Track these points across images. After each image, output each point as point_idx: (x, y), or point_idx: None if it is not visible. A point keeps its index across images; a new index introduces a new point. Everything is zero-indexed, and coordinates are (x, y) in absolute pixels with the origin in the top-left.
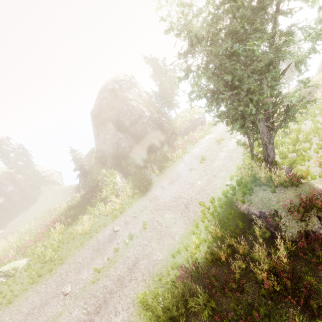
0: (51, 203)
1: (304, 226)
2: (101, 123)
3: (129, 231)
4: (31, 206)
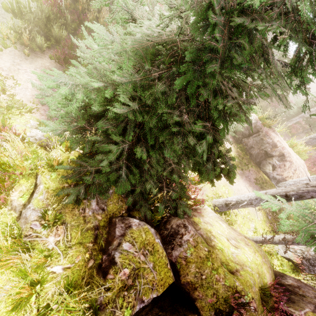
0: None
1: None
2: None
3: None
4: None
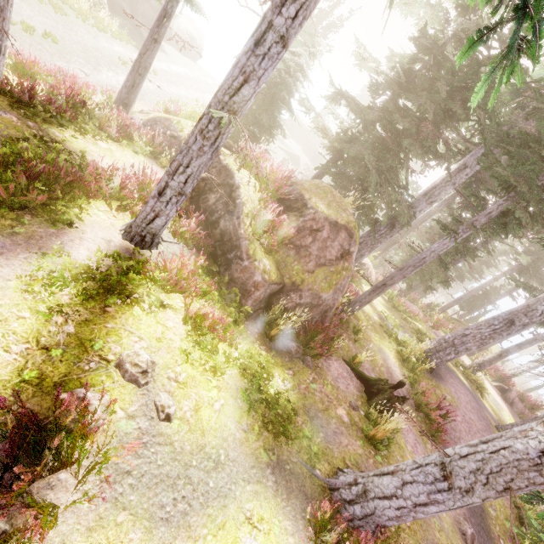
0: None
1: None
2: None
3: None
4: None
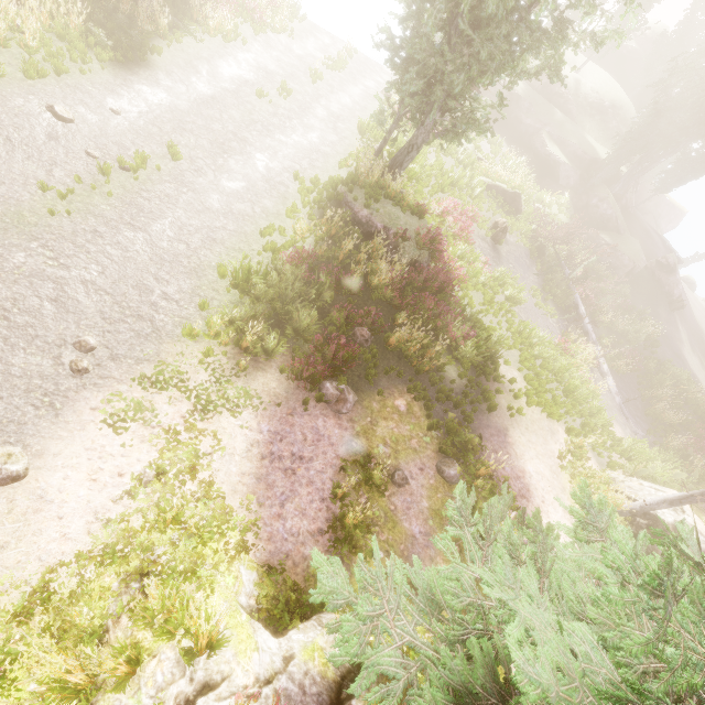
0: None
1: (417, 256)
2: None
3: (116, 143)
4: None
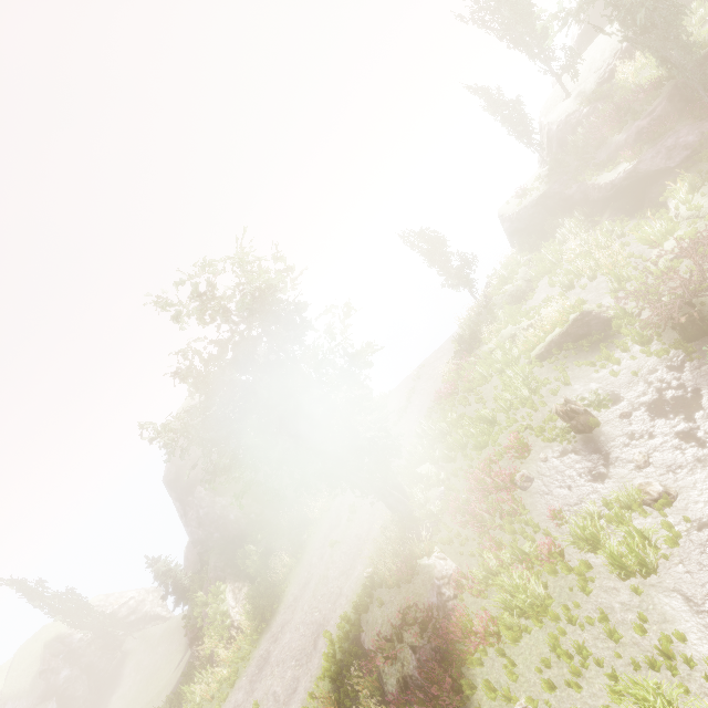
0: (147, 675)
1: (401, 669)
2: (186, 490)
3: None
4: (112, 696)
